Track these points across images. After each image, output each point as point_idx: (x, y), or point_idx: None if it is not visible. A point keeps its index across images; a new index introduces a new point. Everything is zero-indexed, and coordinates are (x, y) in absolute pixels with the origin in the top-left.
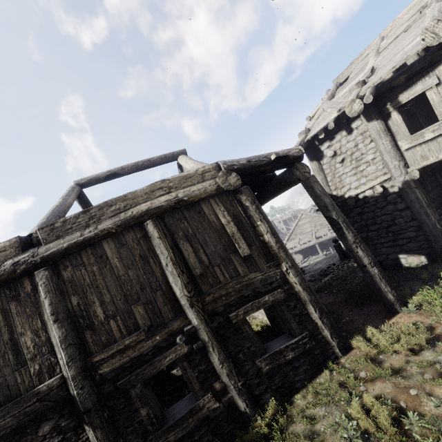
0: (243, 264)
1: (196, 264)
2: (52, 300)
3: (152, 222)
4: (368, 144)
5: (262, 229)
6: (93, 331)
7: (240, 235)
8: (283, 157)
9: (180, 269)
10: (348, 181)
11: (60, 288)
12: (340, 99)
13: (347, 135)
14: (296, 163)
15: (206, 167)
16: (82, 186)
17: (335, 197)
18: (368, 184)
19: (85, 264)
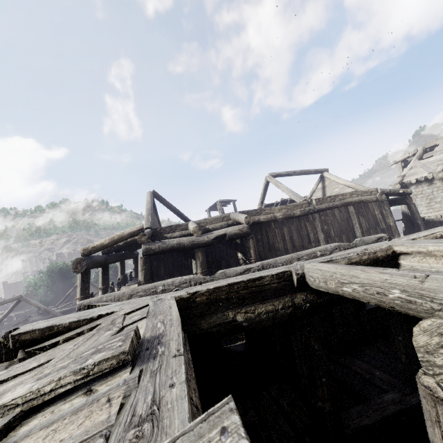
0: (381, 231)
1: (365, 226)
2: (321, 225)
3: (353, 207)
4: (439, 193)
5: (391, 220)
6: (330, 239)
7: (382, 220)
8: (404, 192)
9: (360, 226)
10: (421, 209)
11: (321, 222)
12: (429, 164)
13: (429, 185)
14: (407, 196)
15: (372, 189)
16: (272, 177)
17: (410, 215)
18: (433, 213)
19: (328, 216)
